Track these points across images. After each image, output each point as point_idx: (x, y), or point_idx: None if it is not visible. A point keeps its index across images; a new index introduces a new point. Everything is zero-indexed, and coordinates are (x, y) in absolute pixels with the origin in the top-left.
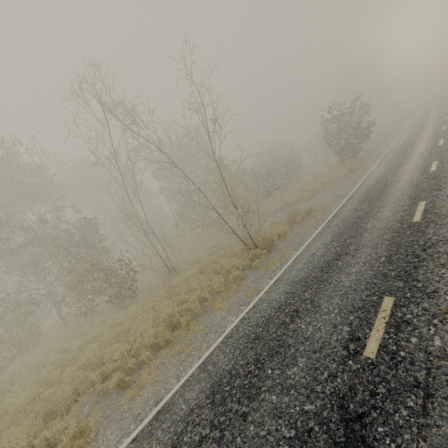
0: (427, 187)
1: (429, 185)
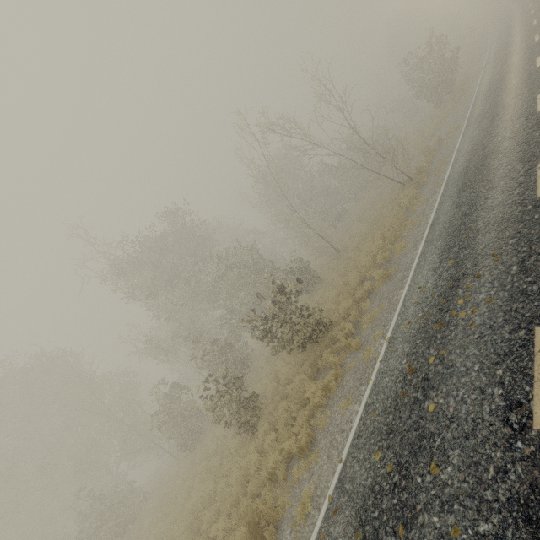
0: (537, 50)
1: (538, 48)
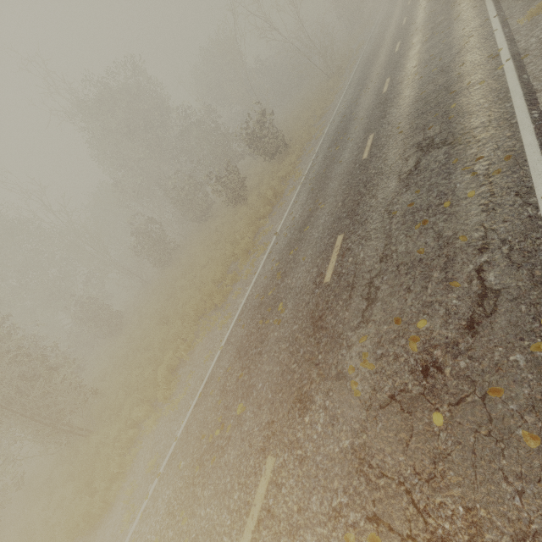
0: None
1: None
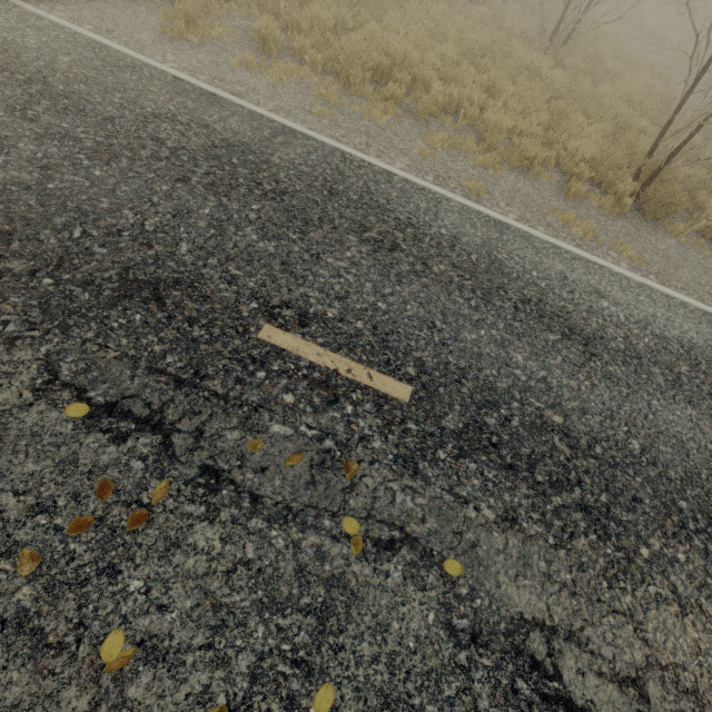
0: None
1: None
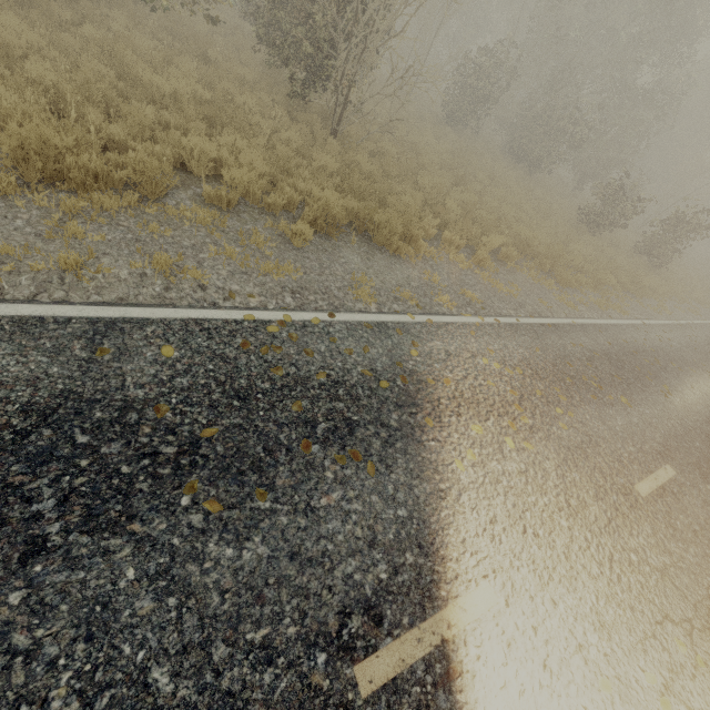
0: None
1: None
